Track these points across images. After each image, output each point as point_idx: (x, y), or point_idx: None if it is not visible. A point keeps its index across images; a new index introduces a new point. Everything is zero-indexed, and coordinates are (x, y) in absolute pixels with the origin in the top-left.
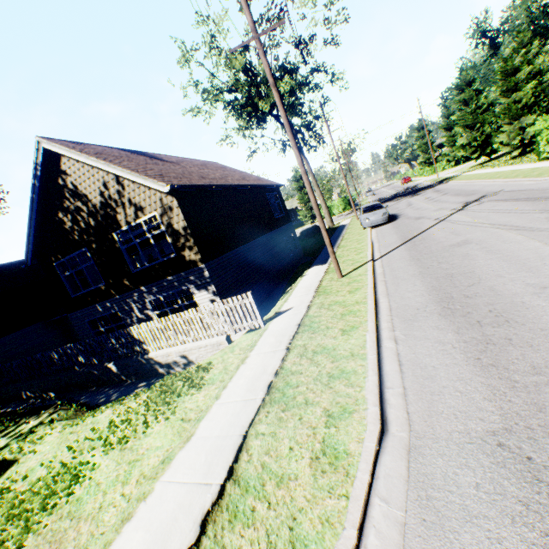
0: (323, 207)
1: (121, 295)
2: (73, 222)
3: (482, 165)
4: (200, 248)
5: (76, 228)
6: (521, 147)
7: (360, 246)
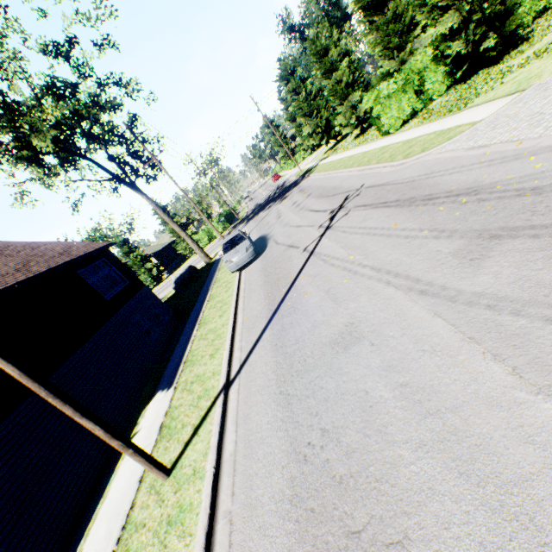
0: (190, 242)
1: None
2: None
3: (334, 150)
4: None
5: None
6: (359, 125)
7: (221, 326)
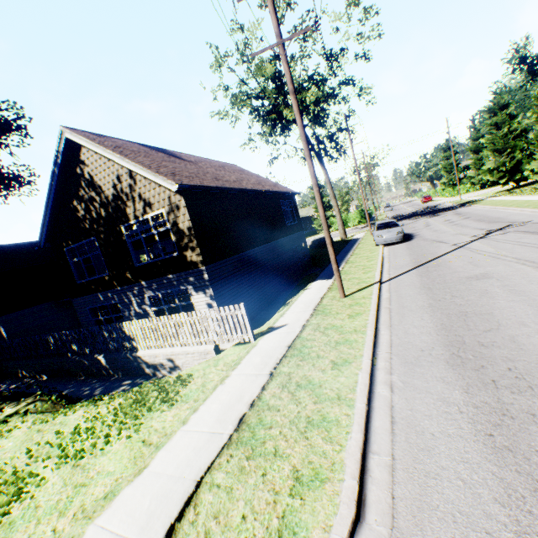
0: (338, 218)
1: (122, 287)
2: (86, 211)
3: (509, 192)
4: (202, 250)
5: (88, 217)
6: None
7: (369, 264)
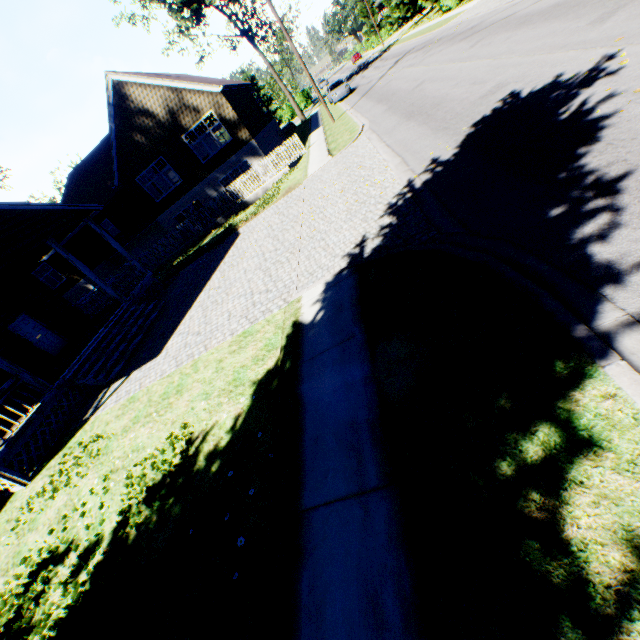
0: (292, 102)
1: (198, 185)
2: (146, 138)
3: (416, 25)
4: (247, 129)
5: (150, 143)
6: (438, 0)
7: (338, 111)
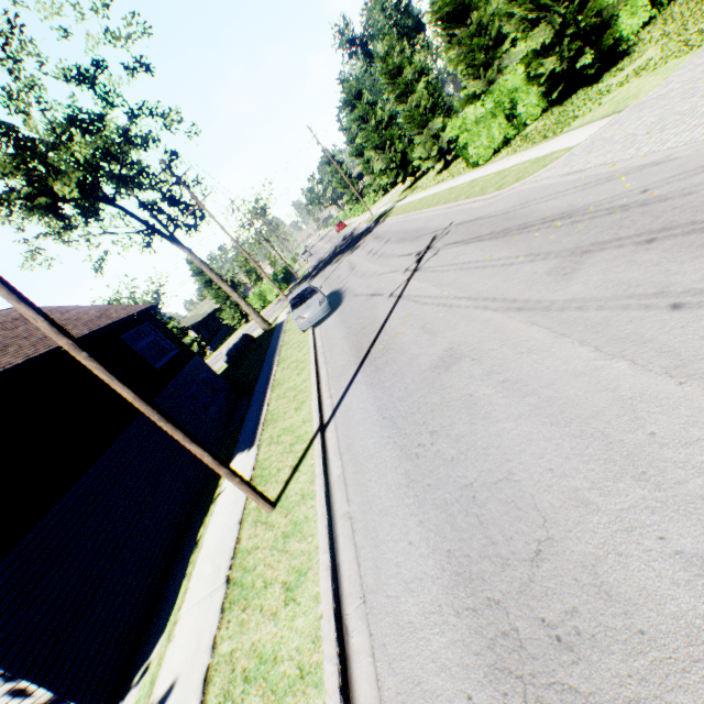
0: (244, 305)
1: None
2: None
3: (412, 189)
4: None
5: None
6: (442, 157)
7: (301, 382)
